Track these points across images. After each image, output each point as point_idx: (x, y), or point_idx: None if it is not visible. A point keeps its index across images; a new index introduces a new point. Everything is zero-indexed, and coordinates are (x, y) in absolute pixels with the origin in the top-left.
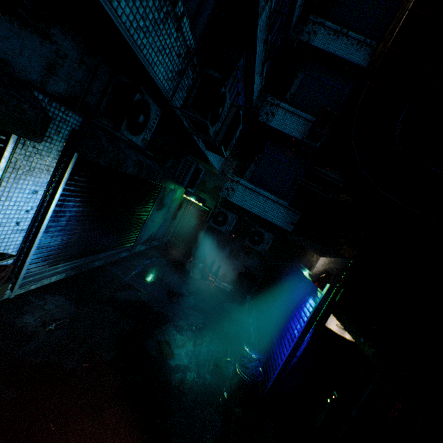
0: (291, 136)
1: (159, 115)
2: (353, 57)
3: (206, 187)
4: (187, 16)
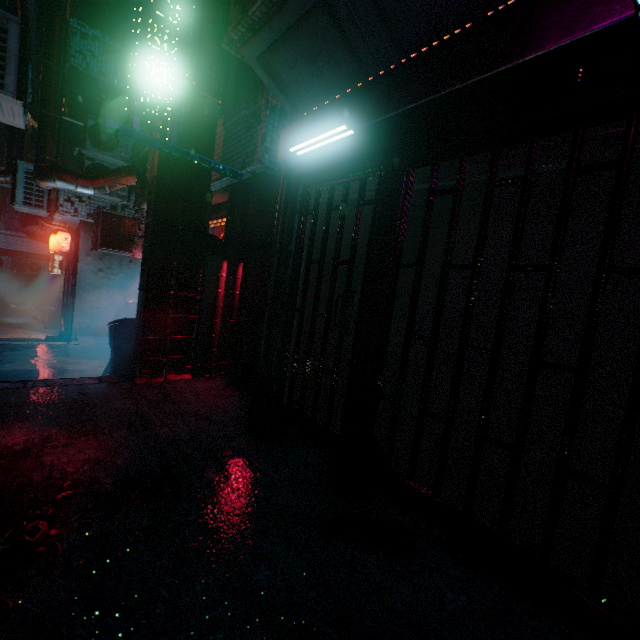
0: None
1: None
2: None
3: None
4: None
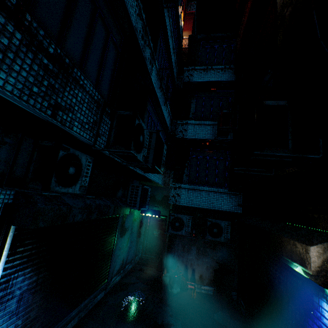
0: (205, 139)
1: (91, 161)
2: (223, 78)
3: (157, 199)
4: (86, 78)
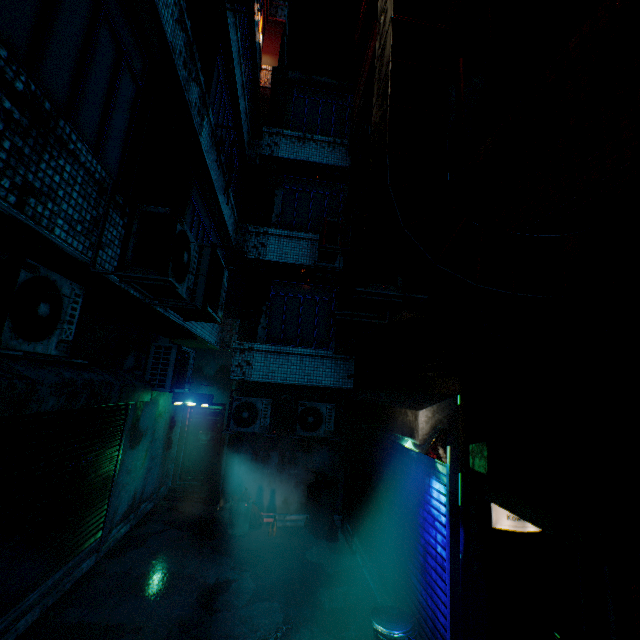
0: (298, 265)
1: (81, 294)
2: (330, 160)
3: (206, 374)
4: (81, 139)
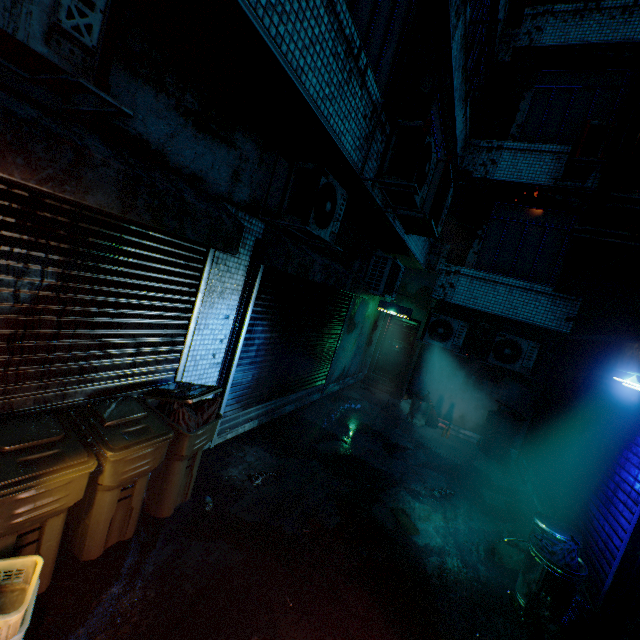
0: (532, 185)
1: (345, 199)
2: (619, 35)
3: (407, 292)
4: (370, 67)
